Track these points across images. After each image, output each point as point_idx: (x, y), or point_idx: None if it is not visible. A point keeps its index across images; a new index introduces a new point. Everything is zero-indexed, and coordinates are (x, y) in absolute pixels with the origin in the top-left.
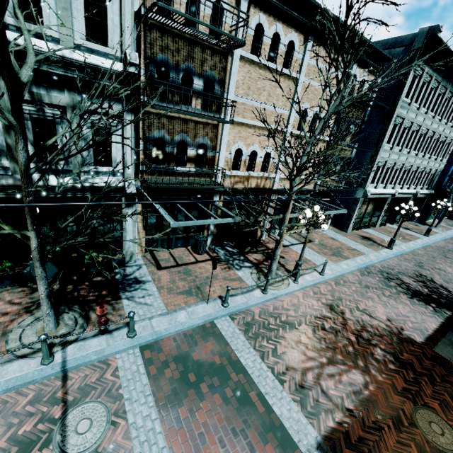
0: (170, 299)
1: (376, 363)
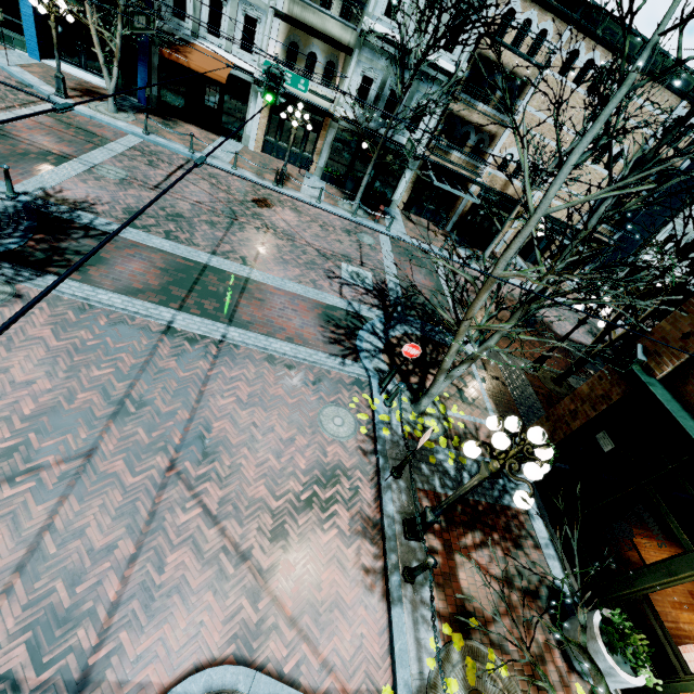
0: (410, 233)
1: None
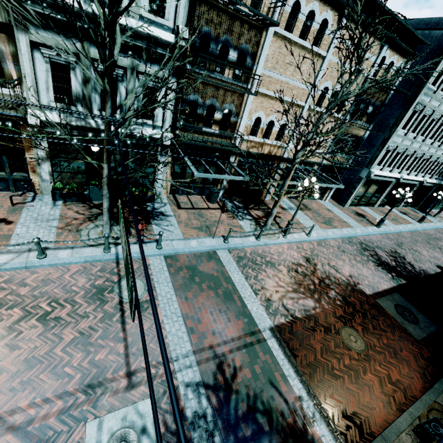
0: (186, 231)
1: (328, 298)
